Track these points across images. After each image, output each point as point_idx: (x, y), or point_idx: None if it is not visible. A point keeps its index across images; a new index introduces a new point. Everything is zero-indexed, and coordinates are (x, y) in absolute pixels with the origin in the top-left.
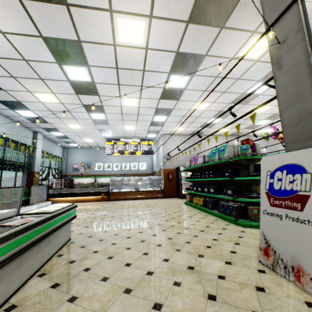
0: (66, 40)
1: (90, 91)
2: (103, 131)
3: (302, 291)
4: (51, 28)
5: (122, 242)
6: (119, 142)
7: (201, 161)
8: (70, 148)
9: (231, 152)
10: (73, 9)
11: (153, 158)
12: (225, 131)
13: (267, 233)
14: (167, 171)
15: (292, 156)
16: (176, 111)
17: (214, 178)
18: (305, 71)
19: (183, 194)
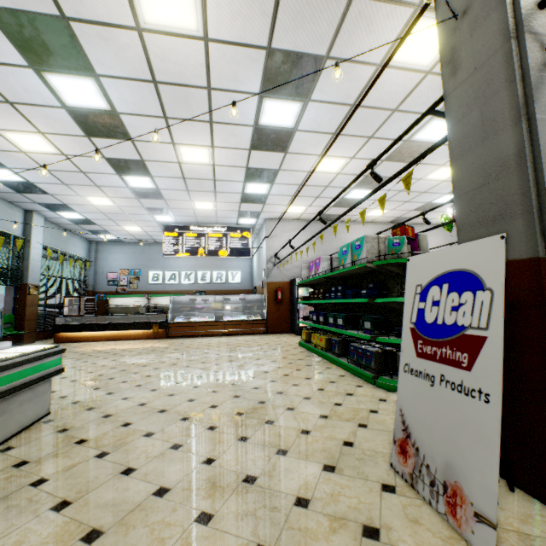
0: (36, 15)
1: (113, 131)
2: (156, 211)
3: (456, 539)
4: None
5: (145, 421)
6: (188, 233)
7: (326, 267)
8: (103, 243)
9: (374, 250)
10: None
11: (253, 263)
12: (362, 210)
13: (407, 411)
14: (275, 287)
15: (461, 253)
16: (285, 175)
17: (343, 299)
18: (502, 73)
19: (300, 328)
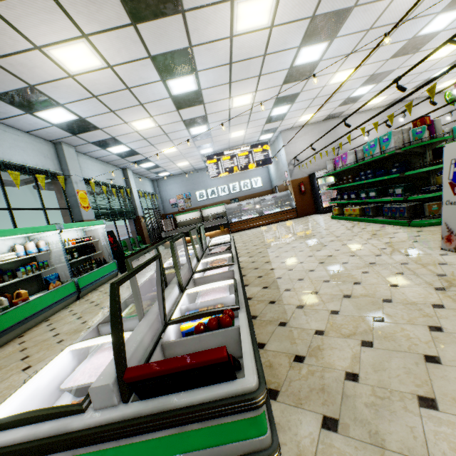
0: (175, 51)
1: (194, 102)
2: (202, 147)
3: None
4: (162, 43)
5: (290, 260)
6: (223, 157)
7: (352, 159)
8: (160, 179)
9: (399, 140)
10: (189, 14)
11: (269, 168)
12: (390, 114)
13: (450, 222)
14: (297, 183)
15: None
16: (304, 95)
17: (375, 179)
18: None
19: (324, 208)
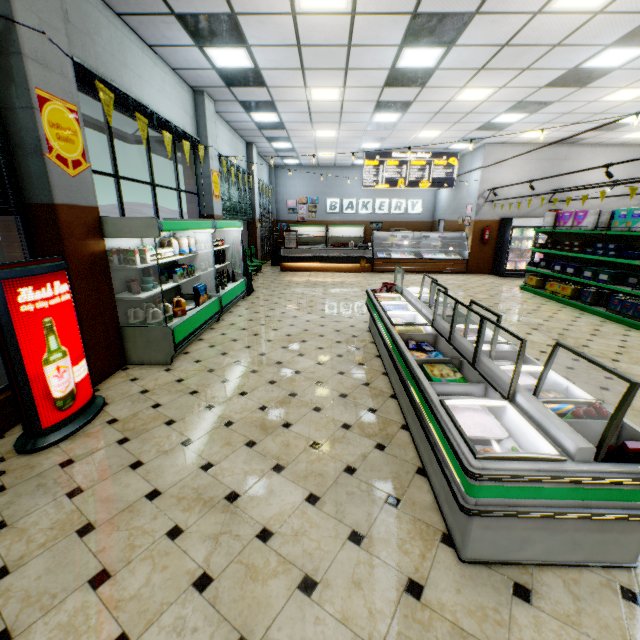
0: (451, 14)
1: (413, 82)
2: (370, 140)
3: None
4: None
5: None
6: (389, 161)
7: (591, 222)
8: (280, 167)
9: None
10: None
11: (438, 191)
12: None
13: None
14: (482, 226)
15: None
16: (557, 106)
17: (619, 260)
18: None
19: (506, 271)
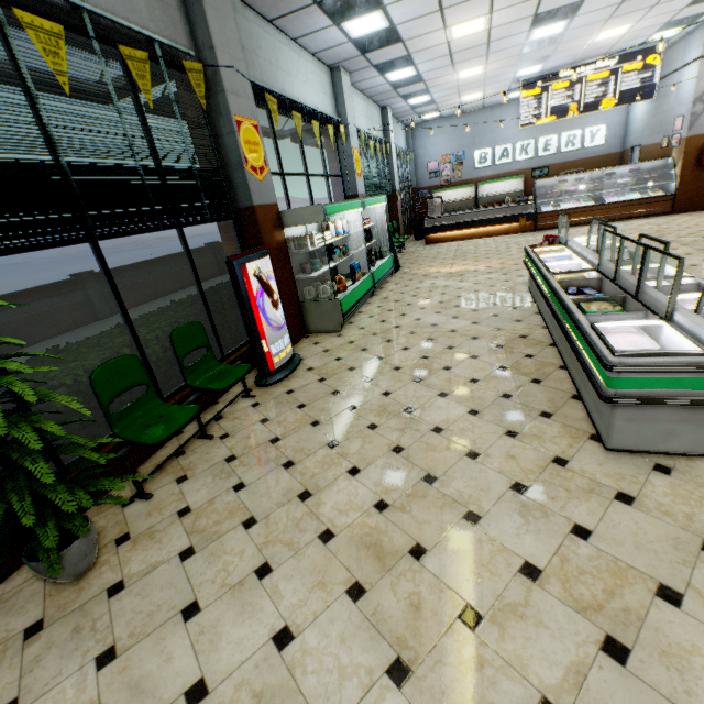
0: None
1: None
2: (527, 64)
3: None
4: None
5: None
6: (555, 84)
7: None
8: (417, 125)
9: None
10: None
11: (631, 107)
12: None
13: None
14: (699, 143)
15: None
16: None
17: None
18: None
19: None
